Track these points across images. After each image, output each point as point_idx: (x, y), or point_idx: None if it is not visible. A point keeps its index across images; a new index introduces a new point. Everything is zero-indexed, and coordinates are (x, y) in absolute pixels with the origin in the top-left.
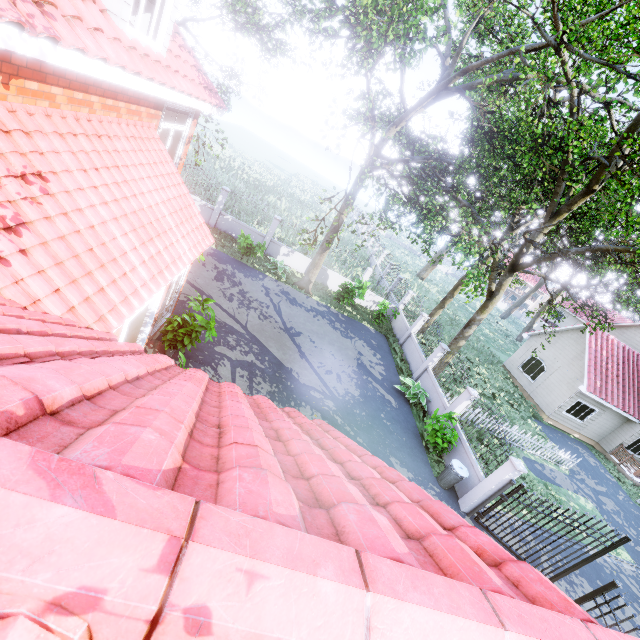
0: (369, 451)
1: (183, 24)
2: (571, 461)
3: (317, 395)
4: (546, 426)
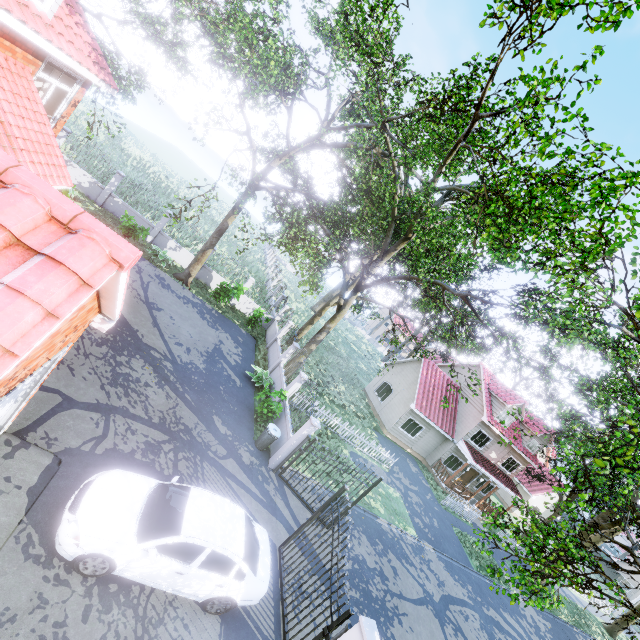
0: (193, 406)
1: (99, 17)
2: (391, 460)
3: (157, 355)
4: (384, 438)
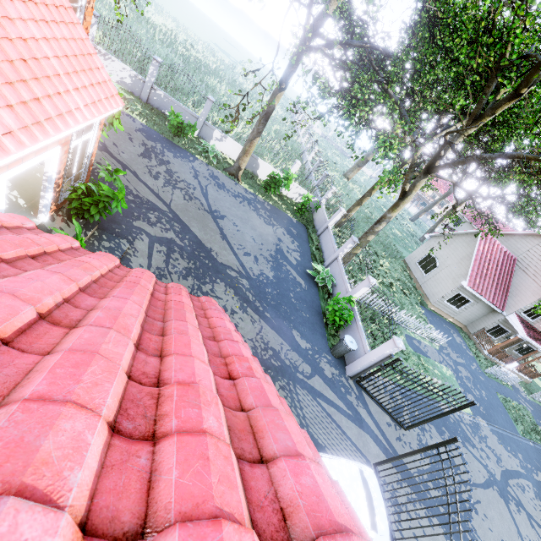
0: (274, 324)
1: None
2: (442, 339)
3: (233, 274)
4: (429, 311)
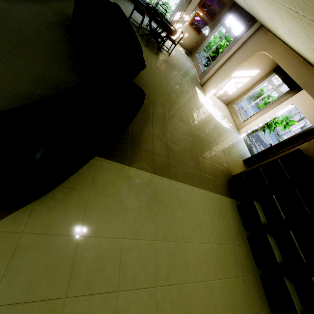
0: None
1: None
2: None
3: None
4: None
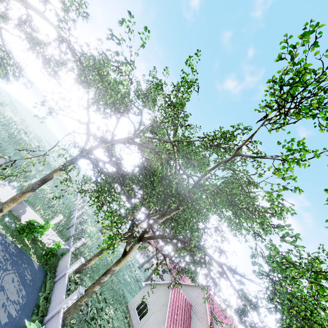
0: None
1: None
2: None
3: None
4: None
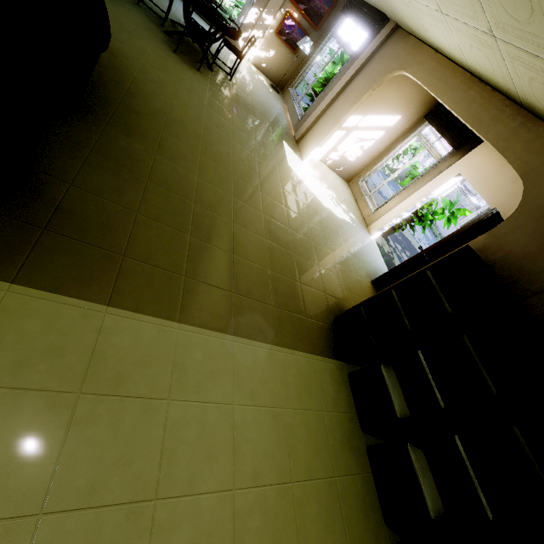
0: None
1: None
2: None
3: None
4: None
